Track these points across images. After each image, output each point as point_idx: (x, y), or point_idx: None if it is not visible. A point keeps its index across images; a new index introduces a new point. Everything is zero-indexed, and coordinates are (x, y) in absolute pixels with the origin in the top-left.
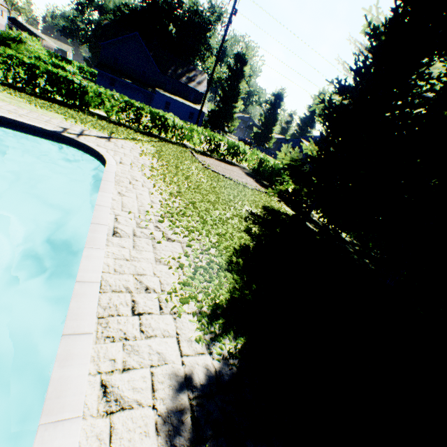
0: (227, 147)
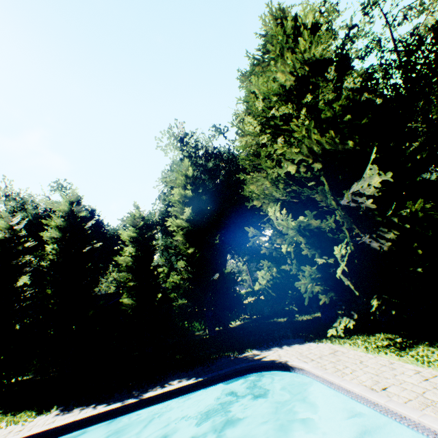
0: None
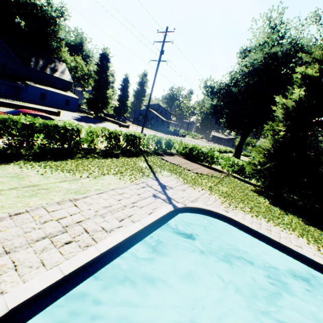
0: (165, 143)
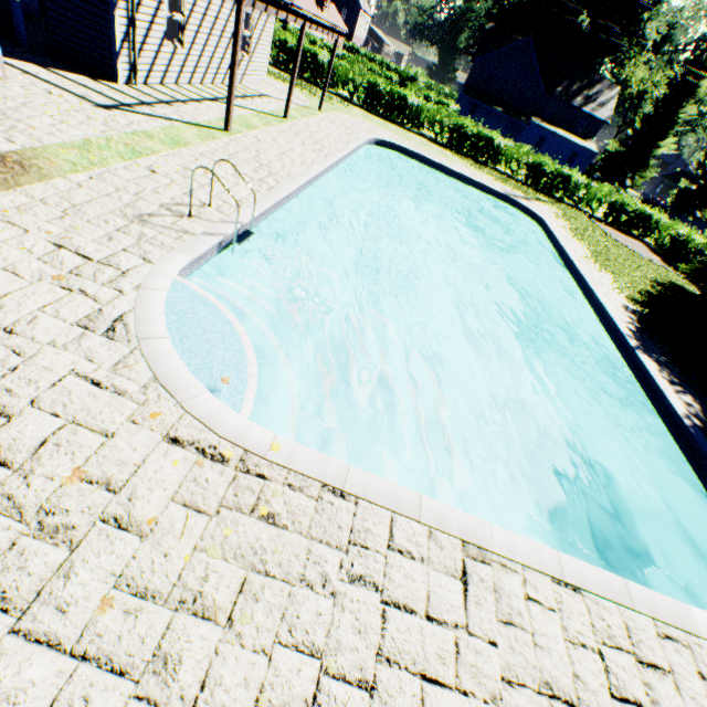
0: (633, 215)
